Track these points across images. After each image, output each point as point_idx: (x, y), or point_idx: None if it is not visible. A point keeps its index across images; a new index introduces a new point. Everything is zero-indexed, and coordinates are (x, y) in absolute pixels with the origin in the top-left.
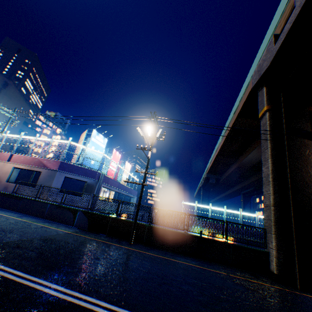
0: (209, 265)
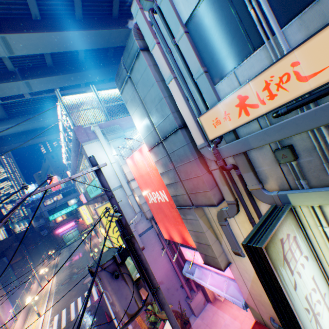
0: None
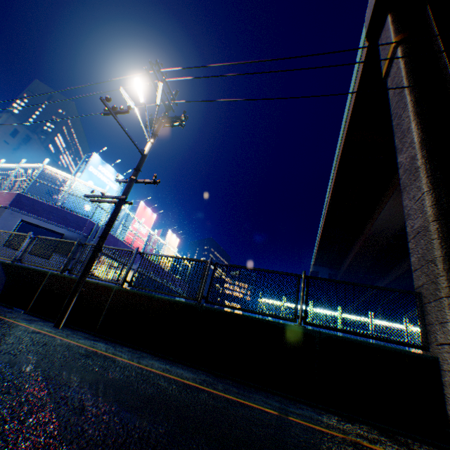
0: (239, 389)
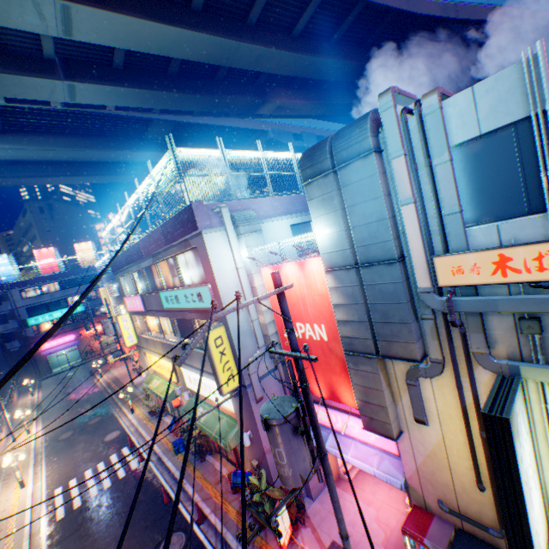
0: None
